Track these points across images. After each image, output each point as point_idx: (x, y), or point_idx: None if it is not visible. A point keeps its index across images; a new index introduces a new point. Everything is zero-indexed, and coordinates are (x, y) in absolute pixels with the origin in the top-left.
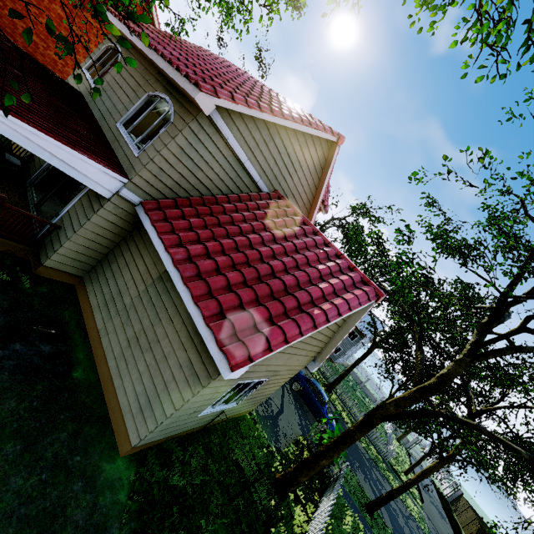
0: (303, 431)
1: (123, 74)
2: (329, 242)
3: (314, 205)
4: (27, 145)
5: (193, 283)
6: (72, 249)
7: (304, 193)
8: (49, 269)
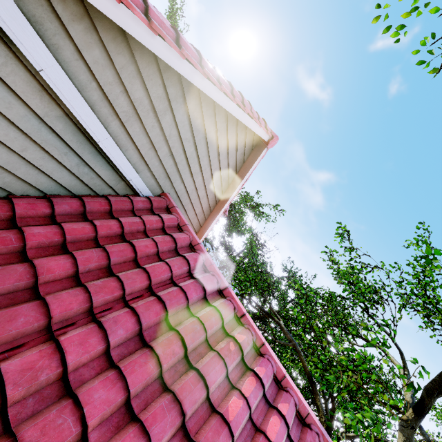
0: None
1: None
2: (243, 313)
3: (214, 212)
4: None
5: None
6: None
7: (206, 197)
8: None
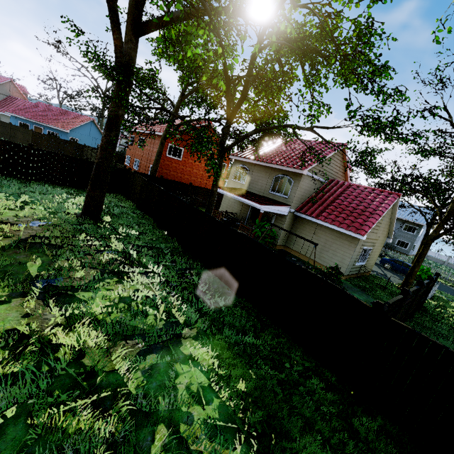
0: None
1: (256, 174)
2: (366, 187)
3: (346, 173)
4: (273, 211)
5: (334, 223)
6: (282, 236)
7: (340, 171)
8: (278, 246)
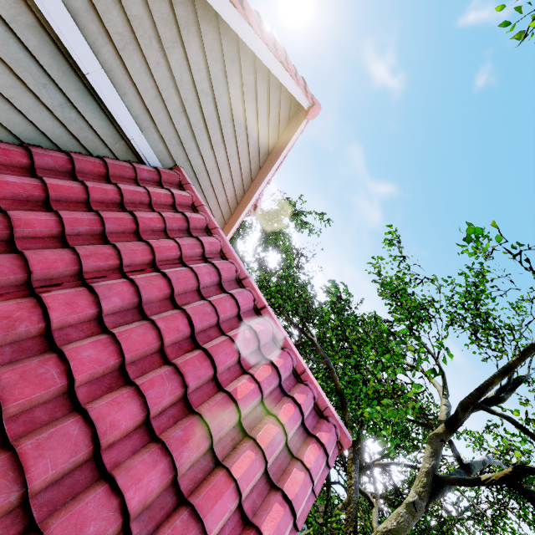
0: None
1: None
2: (263, 305)
3: (242, 205)
4: None
5: None
6: None
7: (231, 183)
8: None
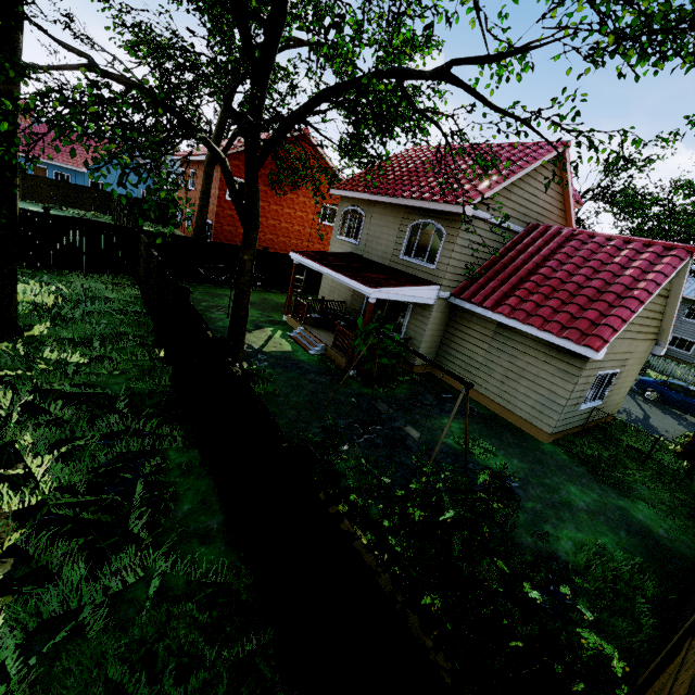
0: (688, 429)
1: (376, 223)
2: (610, 236)
3: (567, 210)
4: (399, 298)
5: (530, 320)
6: (424, 348)
7: (553, 207)
8: (417, 367)
